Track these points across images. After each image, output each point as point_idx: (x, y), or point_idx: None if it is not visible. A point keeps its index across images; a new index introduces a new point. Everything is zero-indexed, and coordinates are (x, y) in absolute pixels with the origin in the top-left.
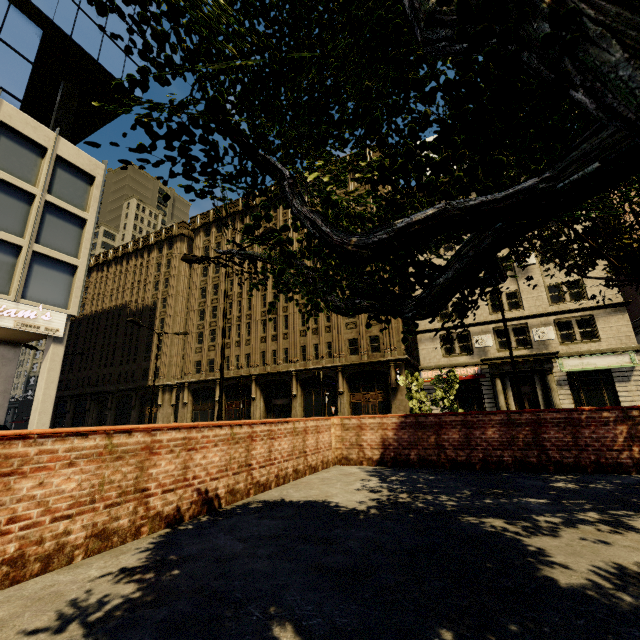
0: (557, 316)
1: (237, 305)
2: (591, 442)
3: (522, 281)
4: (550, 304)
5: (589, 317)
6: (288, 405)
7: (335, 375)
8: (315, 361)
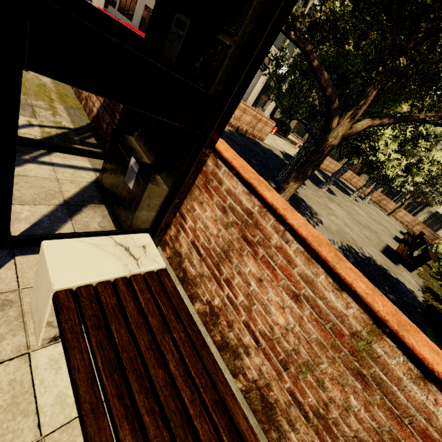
0: None
1: None
2: (387, 206)
3: None
4: None
5: None
6: None
7: None
8: None
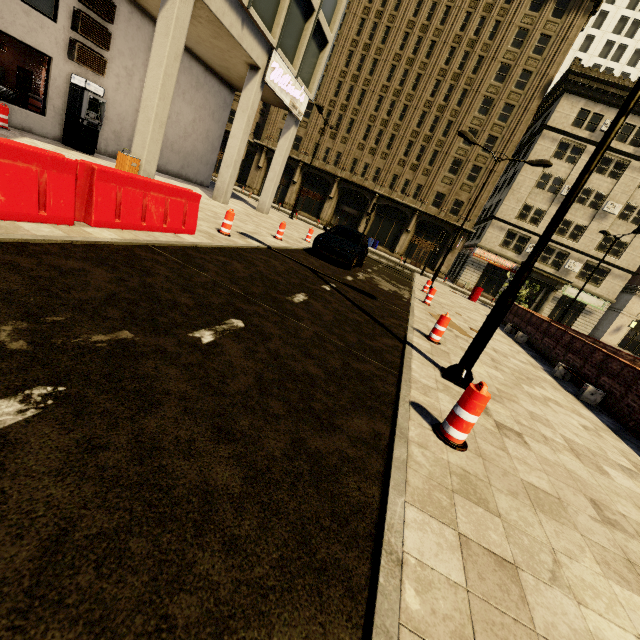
0: (591, 259)
1: (347, 90)
2: None
3: (595, 222)
4: (595, 249)
5: (607, 270)
6: (355, 216)
7: (410, 215)
8: (400, 195)
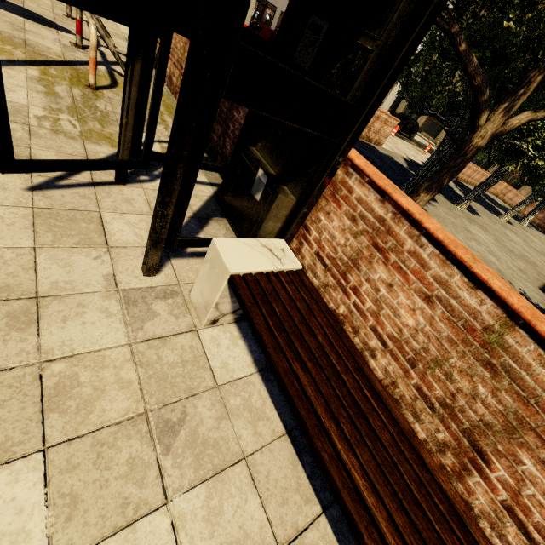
0: None
1: None
2: None
3: None
4: None
5: None
6: None
7: None
8: None
